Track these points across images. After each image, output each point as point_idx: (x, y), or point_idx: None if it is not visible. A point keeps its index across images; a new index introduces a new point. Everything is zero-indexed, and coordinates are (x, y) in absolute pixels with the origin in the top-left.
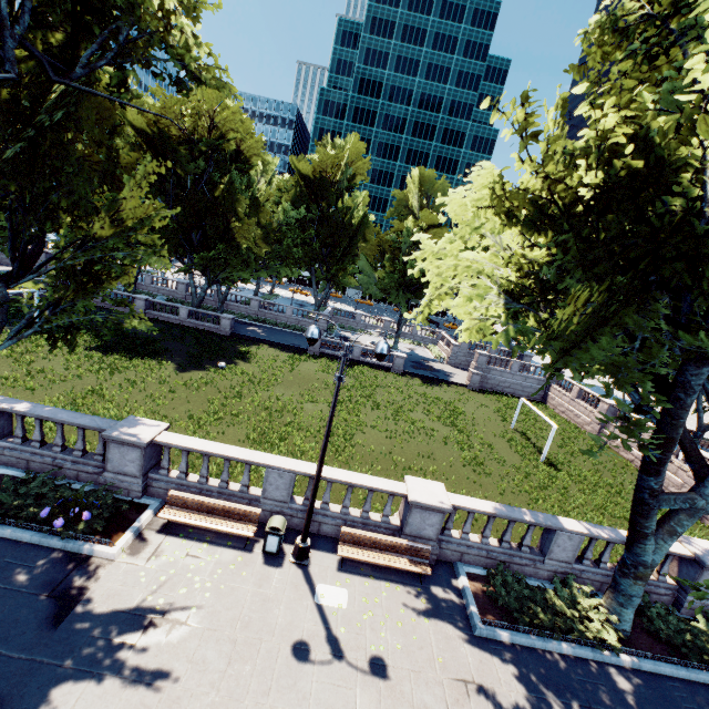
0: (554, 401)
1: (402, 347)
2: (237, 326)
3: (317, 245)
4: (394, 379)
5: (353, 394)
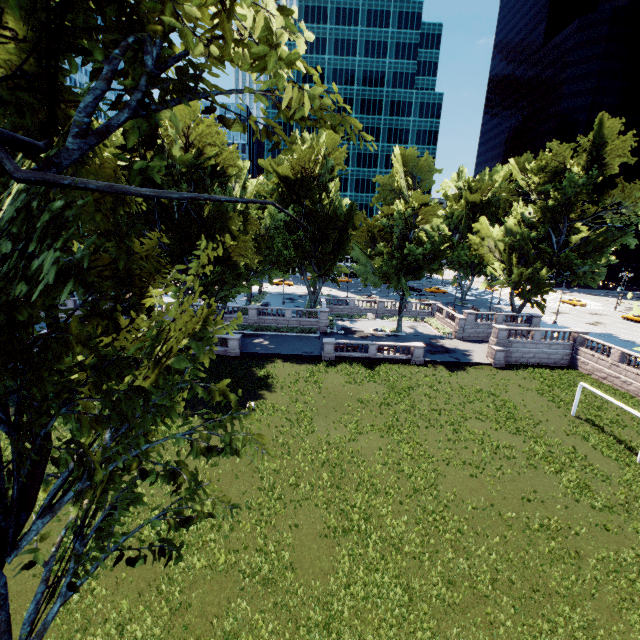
0: (588, 366)
1: (403, 327)
2: (243, 341)
3: (306, 243)
4: (420, 373)
5: (396, 410)
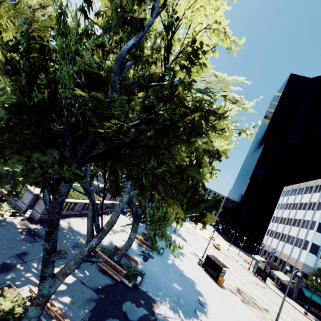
0: None
1: None
2: None
3: None
4: (75, 183)
5: None
